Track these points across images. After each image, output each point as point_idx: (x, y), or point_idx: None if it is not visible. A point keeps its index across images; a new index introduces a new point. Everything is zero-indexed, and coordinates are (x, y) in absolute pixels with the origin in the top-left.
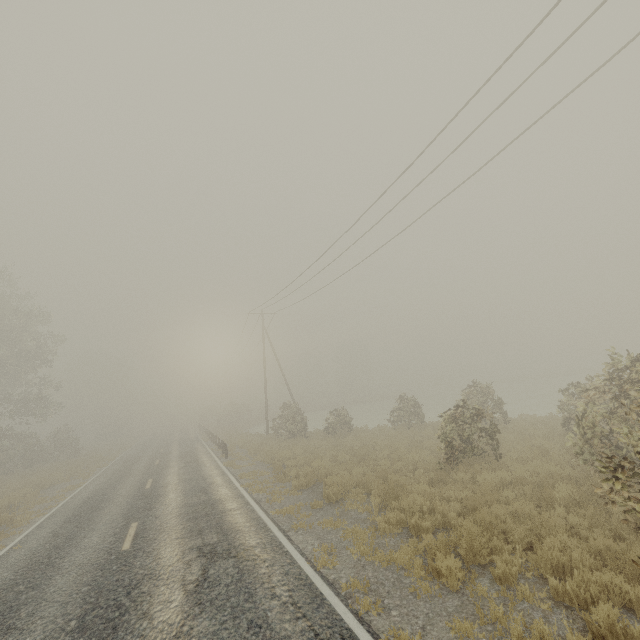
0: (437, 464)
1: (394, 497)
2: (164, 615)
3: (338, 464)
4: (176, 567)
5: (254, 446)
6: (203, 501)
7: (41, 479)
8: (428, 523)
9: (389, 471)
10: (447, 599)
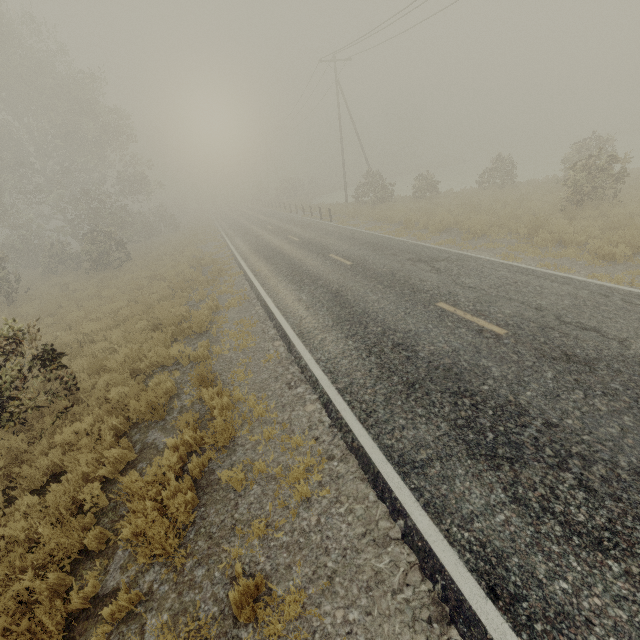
0: (559, 208)
1: (539, 228)
2: (435, 280)
3: (454, 216)
4: (407, 267)
5: (349, 211)
6: (365, 242)
7: (184, 243)
8: (583, 237)
9: (519, 215)
10: (615, 266)
